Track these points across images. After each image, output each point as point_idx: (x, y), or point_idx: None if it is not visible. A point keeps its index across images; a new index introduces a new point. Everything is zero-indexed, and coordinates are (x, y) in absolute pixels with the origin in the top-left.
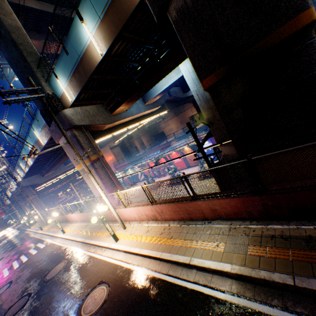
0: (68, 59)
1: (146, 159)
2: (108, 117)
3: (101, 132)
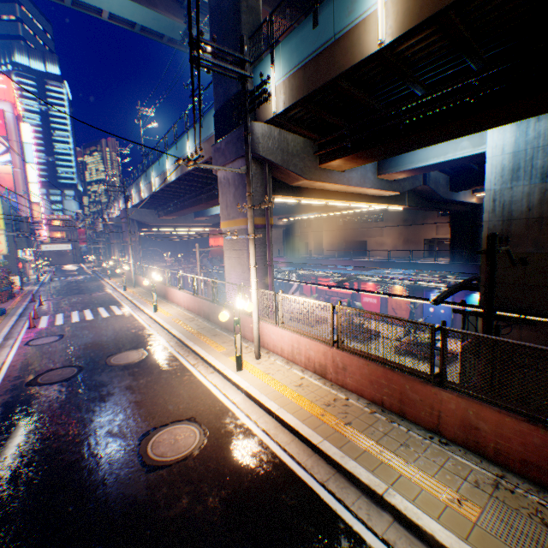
0: (310, 37)
1: (321, 270)
2: (311, 168)
3: (287, 188)
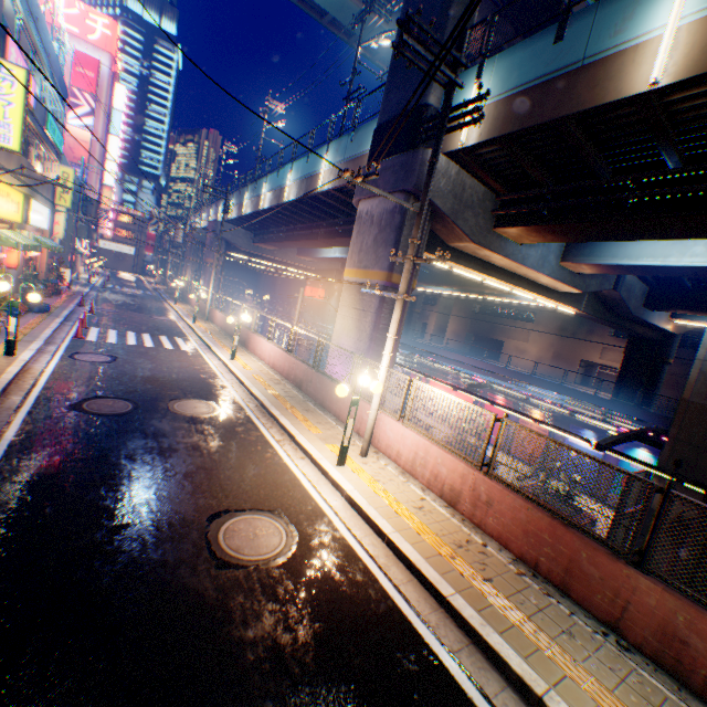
0: (545, 54)
1: (443, 364)
2: (483, 229)
3: (442, 246)
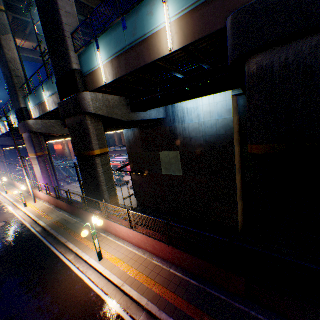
0: (36, 98)
1: None
2: (62, 130)
3: (55, 137)
